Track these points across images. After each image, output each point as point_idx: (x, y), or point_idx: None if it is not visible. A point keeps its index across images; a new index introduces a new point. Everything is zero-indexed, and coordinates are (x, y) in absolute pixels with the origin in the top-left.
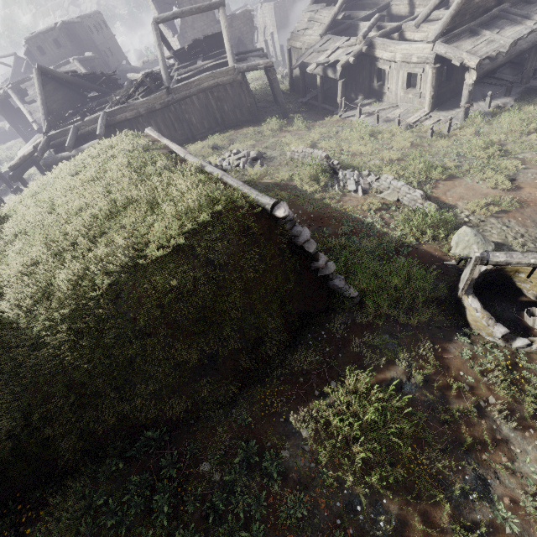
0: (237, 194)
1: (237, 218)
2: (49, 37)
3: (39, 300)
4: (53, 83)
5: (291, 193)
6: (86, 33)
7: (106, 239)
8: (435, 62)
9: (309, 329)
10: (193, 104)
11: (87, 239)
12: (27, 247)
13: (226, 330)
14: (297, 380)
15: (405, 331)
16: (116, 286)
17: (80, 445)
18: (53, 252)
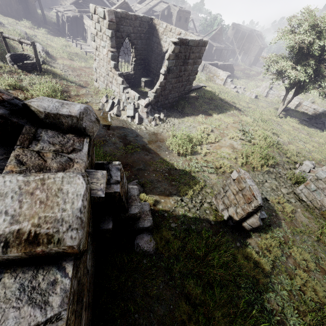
0: None
1: None
2: None
3: None
4: None
5: None
6: None
7: None
8: None
9: None
10: None
11: None
12: None
13: None
14: None
15: None
16: None
17: None
18: None
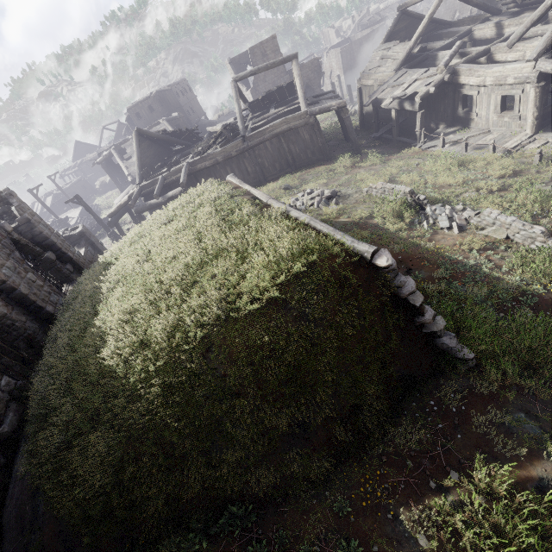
0: (329, 240)
1: (332, 268)
2: (145, 104)
3: (136, 350)
4: (147, 142)
5: (372, 232)
6: (173, 97)
7: (198, 289)
8: (539, 80)
9: (412, 396)
10: (266, 149)
11: (180, 288)
12: (127, 295)
13: (319, 393)
14: (403, 463)
15: (549, 411)
16: (207, 339)
17: (165, 513)
18: (150, 300)
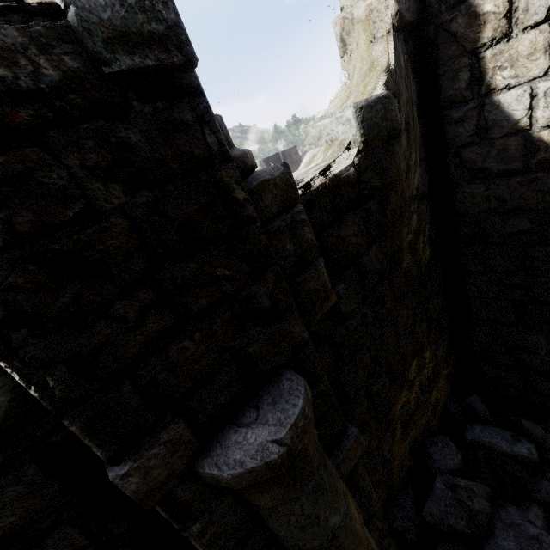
0: None
1: None
2: None
3: None
4: None
5: None
6: None
7: None
8: None
9: None
10: None
11: None
12: None
13: None
14: None
15: None
16: None
17: None
18: None
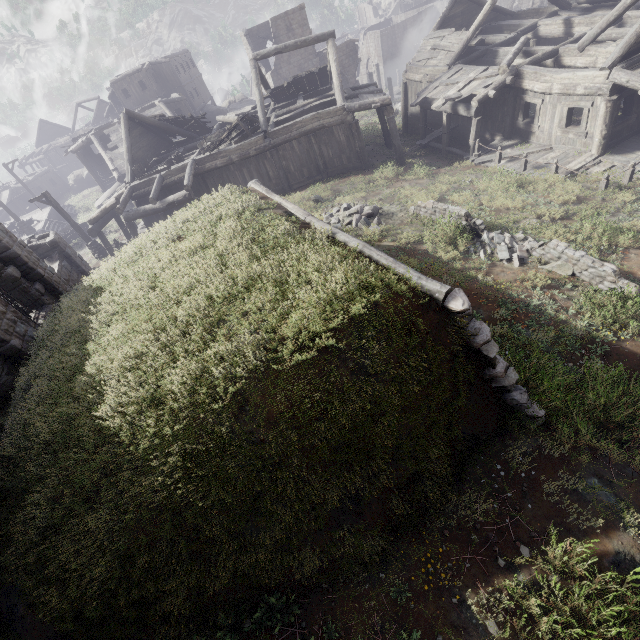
0: (390, 275)
1: (396, 310)
2: (135, 79)
3: (145, 407)
4: (139, 128)
5: (422, 260)
6: (172, 73)
7: (226, 330)
8: (611, 93)
9: (475, 458)
10: (292, 149)
11: (202, 328)
12: (130, 335)
13: (375, 460)
14: (468, 537)
15: (623, 476)
16: (240, 396)
17: (187, 610)
18: (161, 343)
